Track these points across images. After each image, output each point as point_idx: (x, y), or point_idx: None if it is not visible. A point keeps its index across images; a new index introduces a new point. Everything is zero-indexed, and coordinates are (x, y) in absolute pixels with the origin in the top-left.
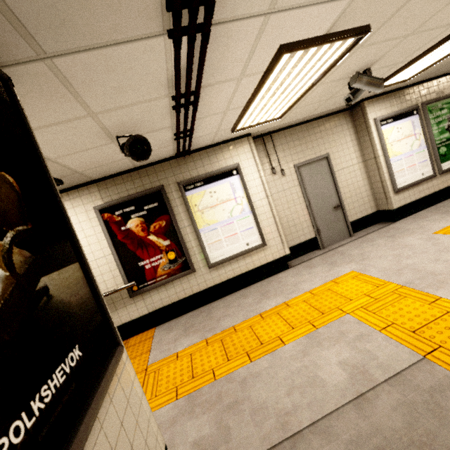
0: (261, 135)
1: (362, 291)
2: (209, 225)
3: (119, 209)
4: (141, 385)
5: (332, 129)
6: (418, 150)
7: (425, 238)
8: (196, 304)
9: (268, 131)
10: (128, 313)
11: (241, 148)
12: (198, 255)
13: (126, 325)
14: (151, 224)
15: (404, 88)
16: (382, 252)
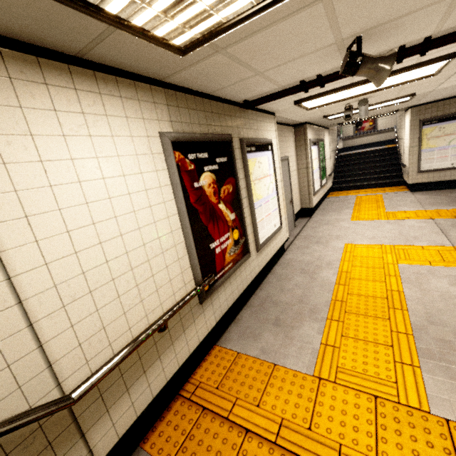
0: None
1: (378, 252)
2: (258, 200)
3: (192, 150)
4: (355, 391)
5: (288, 137)
6: (317, 169)
7: (351, 223)
8: (244, 300)
9: None
10: (196, 331)
11: (271, 125)
12: (251, 235)
13: (194, 354)
14: (221, 187)
15: (314, 125)
16: (340, 232)
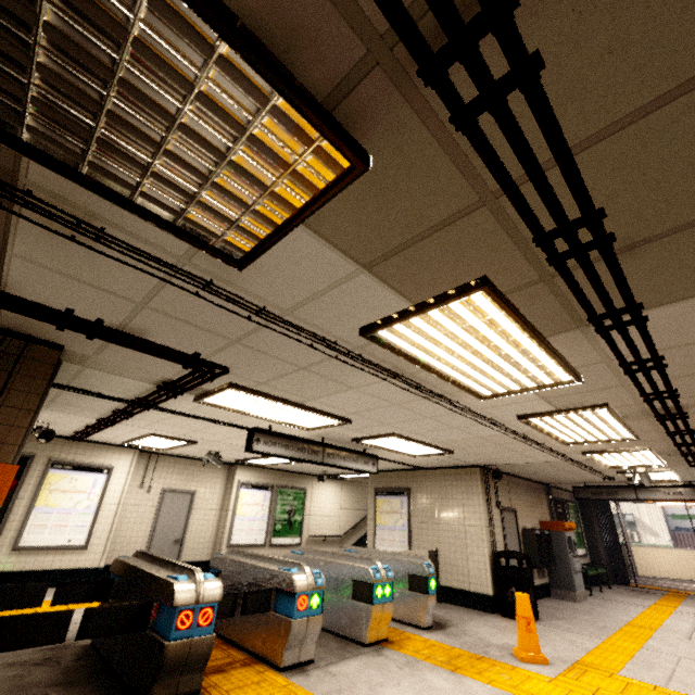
0: (152, 452)
1: None
2: (48, 506)
3: None
4: None
5: (211, 473)
6: (260, 518)
7: None
8: None
9: (159, 452)
10: None
11: (125, 456)
12: (13, 532)
13: None
14: None
15: (270, 469)
16: None
